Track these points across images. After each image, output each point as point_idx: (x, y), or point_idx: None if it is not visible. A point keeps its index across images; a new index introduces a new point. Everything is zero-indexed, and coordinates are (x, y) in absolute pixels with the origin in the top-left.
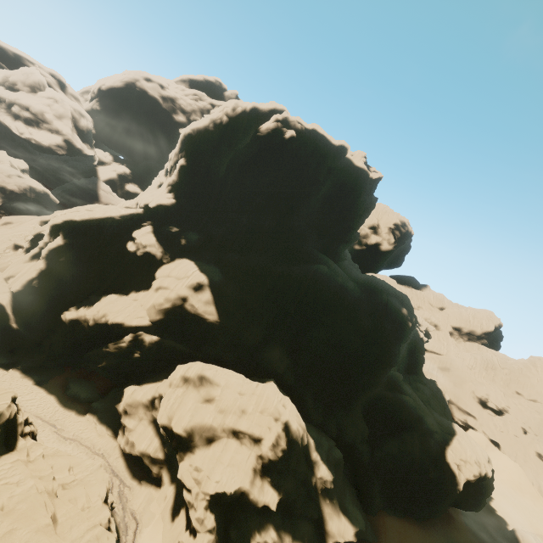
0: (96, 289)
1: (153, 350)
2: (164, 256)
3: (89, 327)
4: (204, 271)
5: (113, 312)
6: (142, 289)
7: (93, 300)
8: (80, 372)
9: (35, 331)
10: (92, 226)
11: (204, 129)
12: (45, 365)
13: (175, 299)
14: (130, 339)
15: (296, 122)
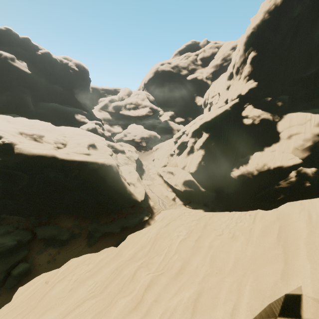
0: (236, 156)
1: (316, 179)
2: (273, 117)
3: (253, 176)
4: (315, 113)
5: (268, 161)
6: (272, 143)
7: (243, 161)
8: (250, 209)
9: (211, 191)
10: (217, 120)
11: (261, 22)
12: (227, 208)
13: (312, 138)
14: (294, 175)
15: None
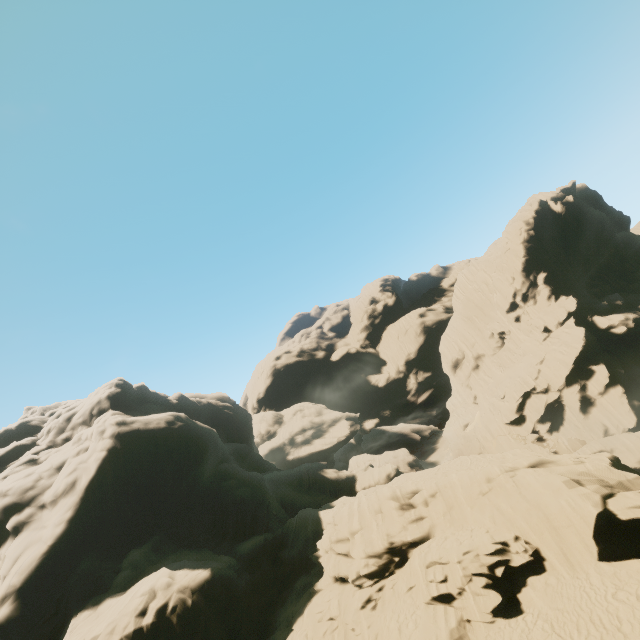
0: None
1: None
2: (637, 314)
3: None
4: None
5: None
6: None
7: None
8: None
9: None
10: (588, 345)
11: (526, 250)
12: None
13: None
14: None
15: (559, 194)
